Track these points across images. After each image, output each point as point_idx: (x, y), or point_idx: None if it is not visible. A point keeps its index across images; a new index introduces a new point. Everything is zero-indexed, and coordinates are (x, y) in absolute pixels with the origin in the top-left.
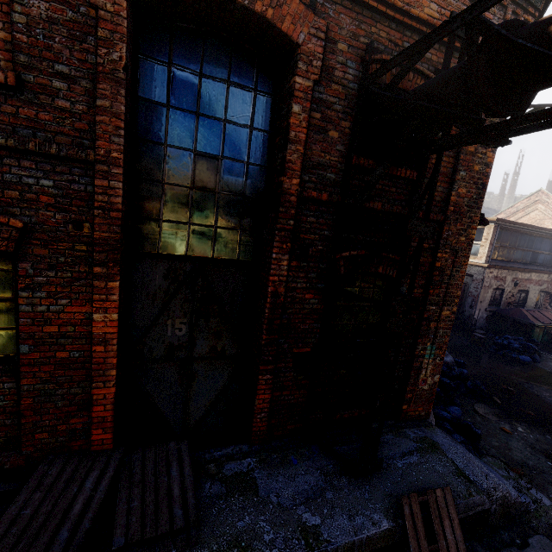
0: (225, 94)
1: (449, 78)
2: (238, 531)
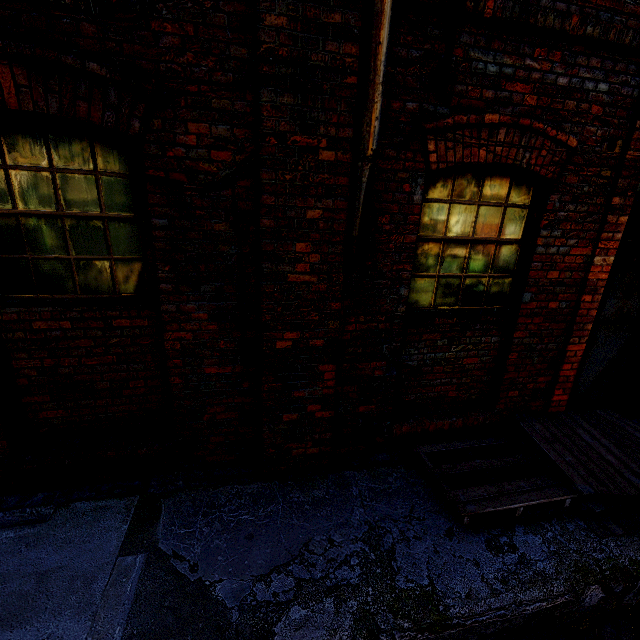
0: None
1: None
2: None
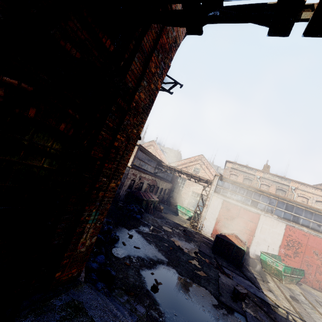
0: None
1: None
2: None
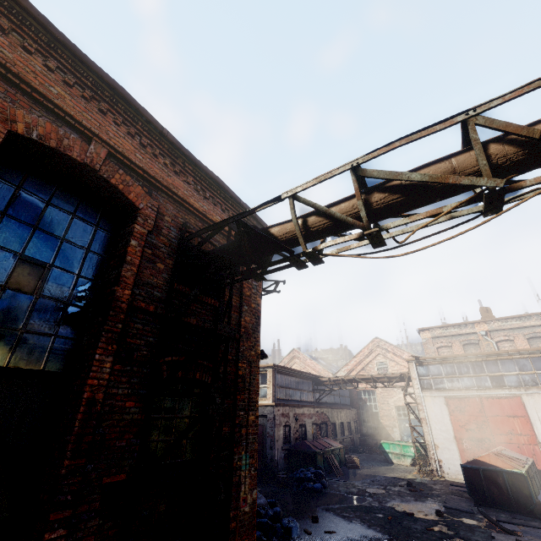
0: (69, 221)
1: (232, 244)
2: None
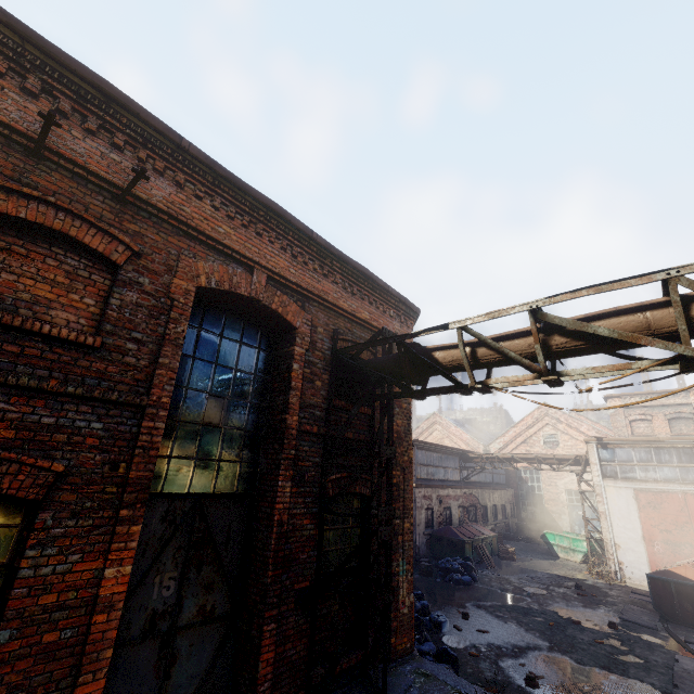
0: (238, 350)
1: (390, 362)
2: None
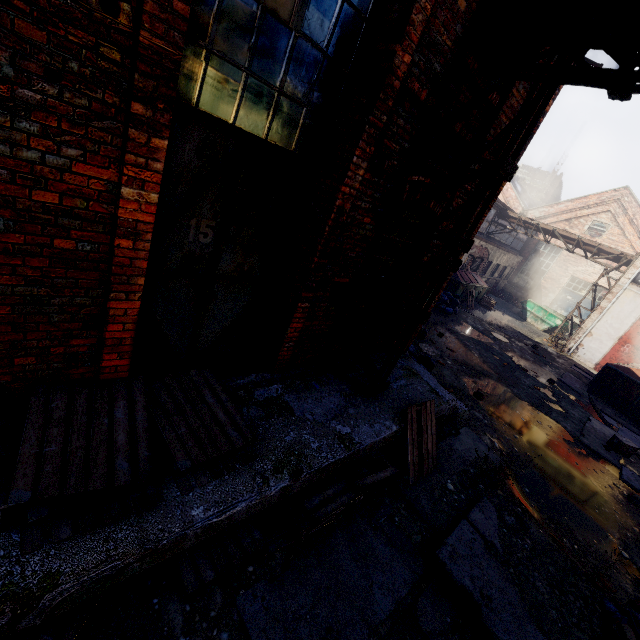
0: None
1: None
2: (288, 444)
